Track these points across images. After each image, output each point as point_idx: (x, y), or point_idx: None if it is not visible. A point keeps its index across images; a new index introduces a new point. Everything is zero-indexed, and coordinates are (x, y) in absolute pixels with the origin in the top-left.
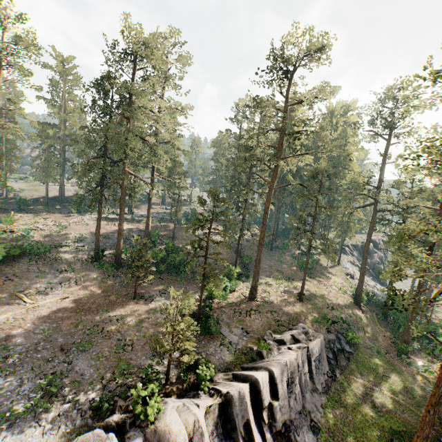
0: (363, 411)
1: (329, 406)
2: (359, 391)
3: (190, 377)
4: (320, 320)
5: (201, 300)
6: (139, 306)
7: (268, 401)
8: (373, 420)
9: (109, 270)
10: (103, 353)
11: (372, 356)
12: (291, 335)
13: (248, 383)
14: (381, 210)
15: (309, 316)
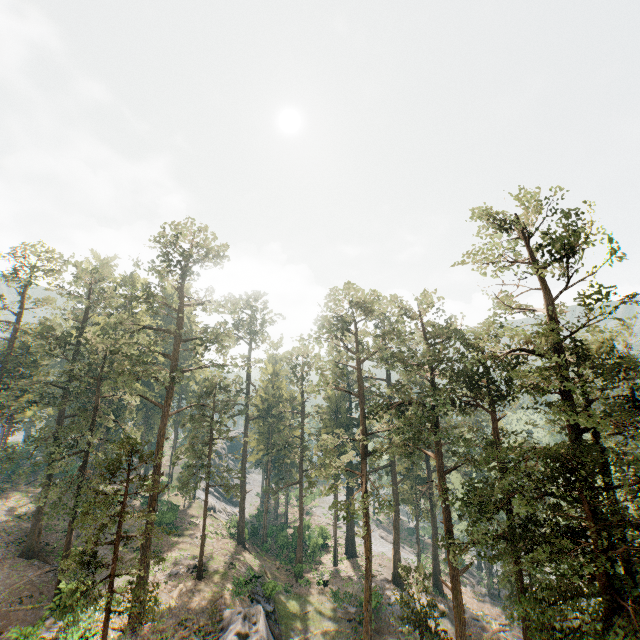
0: None
1: None
2: None
3: None
4: (238, 589)
5: None
6: None
7: None
8: None
9: None
10: None
11: (286, 599)
12: (235, 634)
13: None
14: (252, 418)
15: (226, 593)
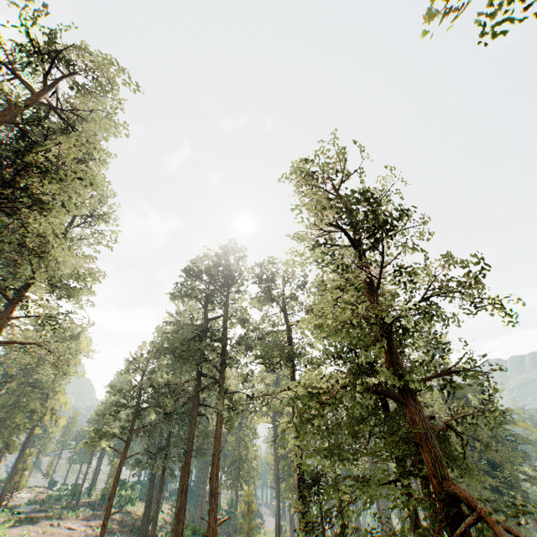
0: None
1: None
2: None
3: None
4: None
5: None
6: None
7: None
8: None
9: None
10: None
11: None
12: None
13: None
14: None
15: None
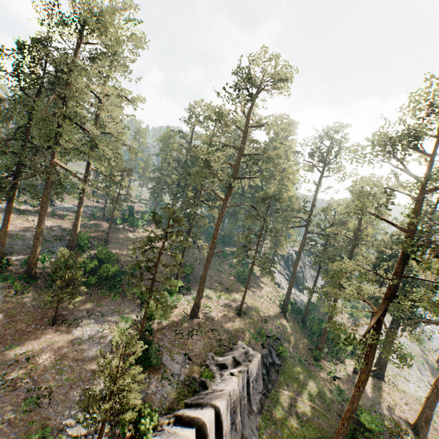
0: (289, 424)
1: (263, 426)
2: (286, 404)
3: (128, 429)
4: (256, 335)
5: (142, 327)
6: (59, 335)
7: None
8: (297, 431)
9: (17, 285)
10: (6, 416)
11: (295, 365)
12: (232, 357)
13: (194, 427)
14: (311, 232)
15: (247, 333)
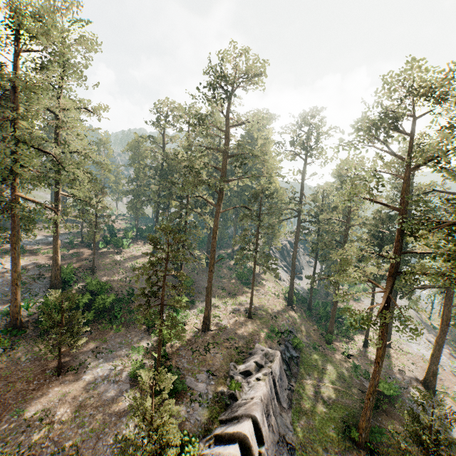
0: (318, 410)
1: (296, 420)
2: (311, 393)
3: None
4: (271, 334)
5: (160, 355)
6: (69, 384)
7: (258, 451)
8: (327, 415)
9: (4, 341)
10: None
11: (311, 353)
12: (254, 362)
13: (236, 443)
14: (303, 222)
15: (261, 334)
